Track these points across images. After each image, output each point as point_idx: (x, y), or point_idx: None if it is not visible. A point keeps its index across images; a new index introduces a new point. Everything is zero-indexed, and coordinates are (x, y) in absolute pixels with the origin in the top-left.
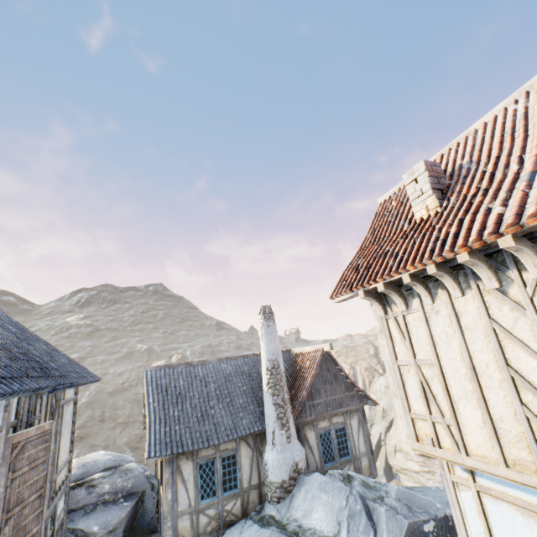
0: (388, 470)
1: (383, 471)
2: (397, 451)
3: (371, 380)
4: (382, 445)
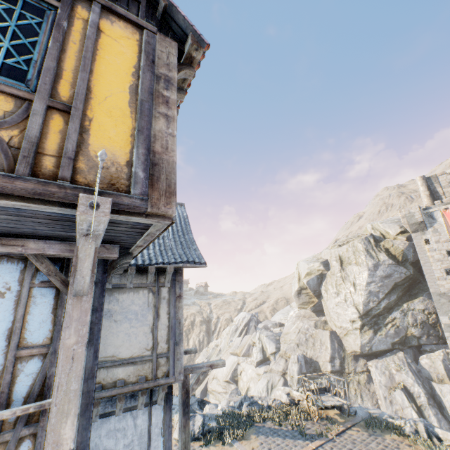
0: (205, 391)
1: (201, 391)
2: (214, 379)
3: (225, 328)
4: (208, 375)
